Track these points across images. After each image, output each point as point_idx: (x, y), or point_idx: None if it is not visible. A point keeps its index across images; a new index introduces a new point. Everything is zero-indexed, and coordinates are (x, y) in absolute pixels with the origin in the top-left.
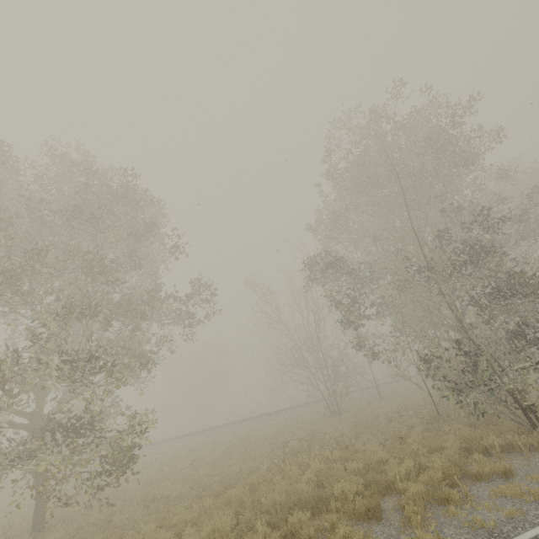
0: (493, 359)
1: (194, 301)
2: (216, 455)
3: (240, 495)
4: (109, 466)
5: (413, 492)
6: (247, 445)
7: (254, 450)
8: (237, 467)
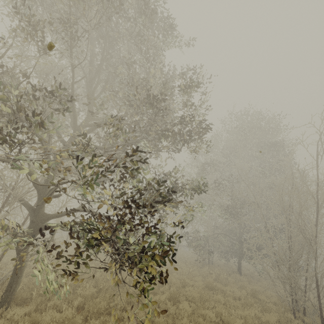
0: None
1: None
2: None
3: None
4: None
5: None
6: None
7: None
8: None
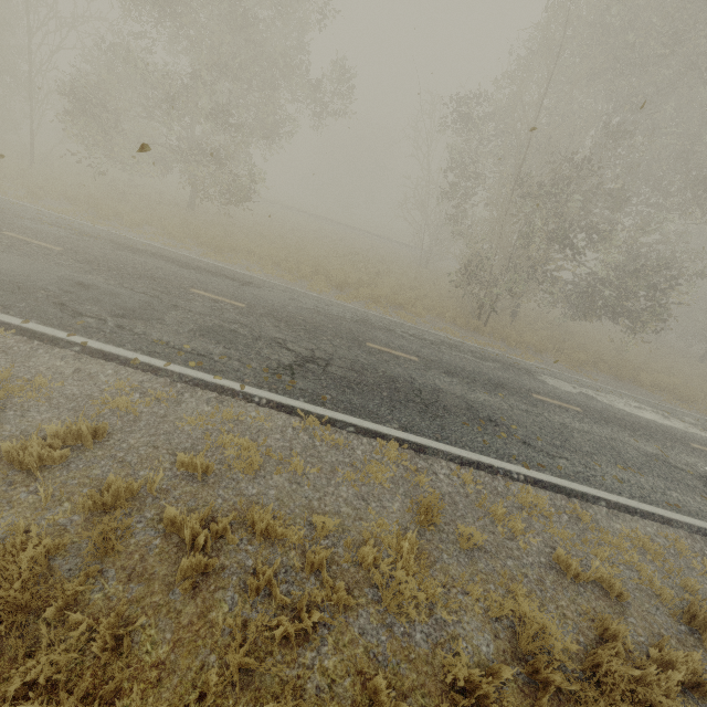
0: (503, 279)
1: (326, 89)
2: (310, 235)
3: (296, 252)
4: (231, 196)
5: (362, 290)
6: (334, 242)
7: (334, 247)
8: (312, 246)
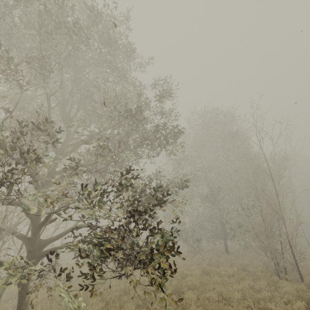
0: None
1: None
2: None
3: None
4: None
5: None
6: None
7: None
8: None
